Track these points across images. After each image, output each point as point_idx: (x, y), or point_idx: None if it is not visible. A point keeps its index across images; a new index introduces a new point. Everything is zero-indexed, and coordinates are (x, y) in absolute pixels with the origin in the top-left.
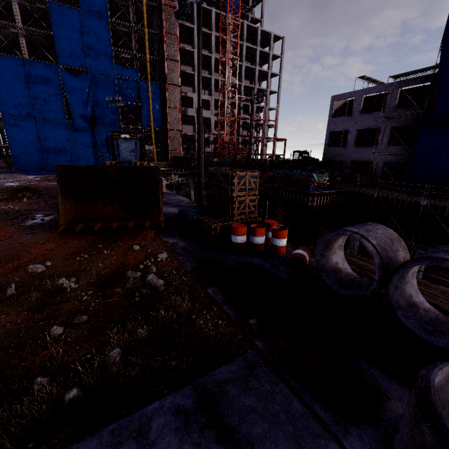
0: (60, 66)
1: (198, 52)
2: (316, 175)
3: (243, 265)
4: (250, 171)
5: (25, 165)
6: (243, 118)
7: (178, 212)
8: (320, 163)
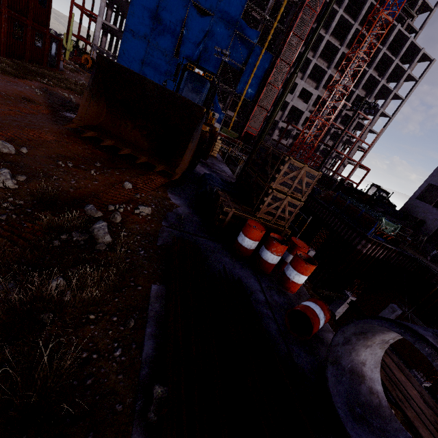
0: (192, 2)
1: (329, 1)
2: (385, 221)
3: (227, 278)
4: (311, 168)
5: None
6: (337, 127)
7: (202, 175)
8: (395, 211)
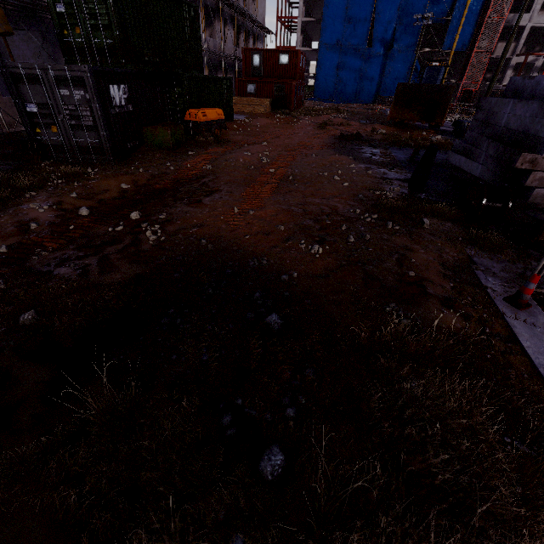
0: None
1: None
2: None
3: None
4: None
5: (321, 94)
6: None
7: (454, 122)
8: None
